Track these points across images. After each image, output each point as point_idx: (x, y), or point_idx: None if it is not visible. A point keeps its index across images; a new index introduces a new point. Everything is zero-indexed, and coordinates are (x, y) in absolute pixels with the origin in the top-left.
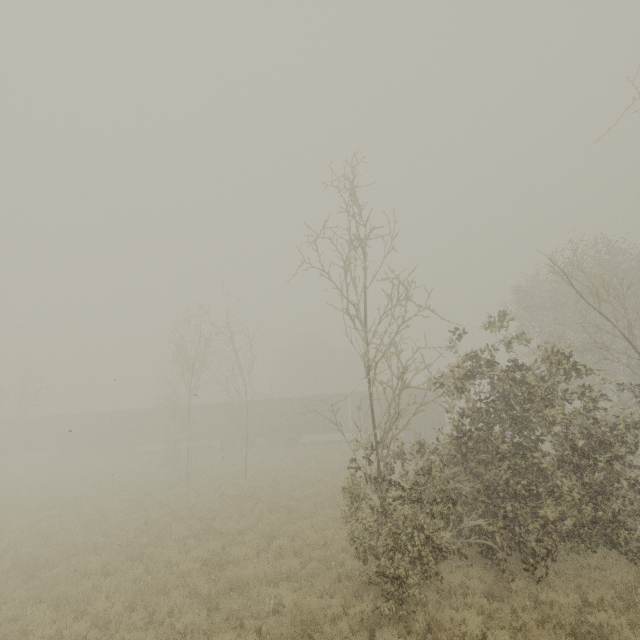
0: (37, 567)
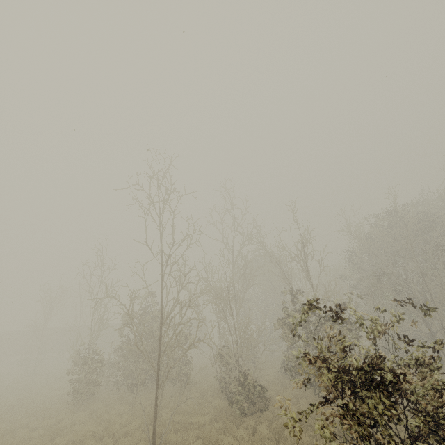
0: None
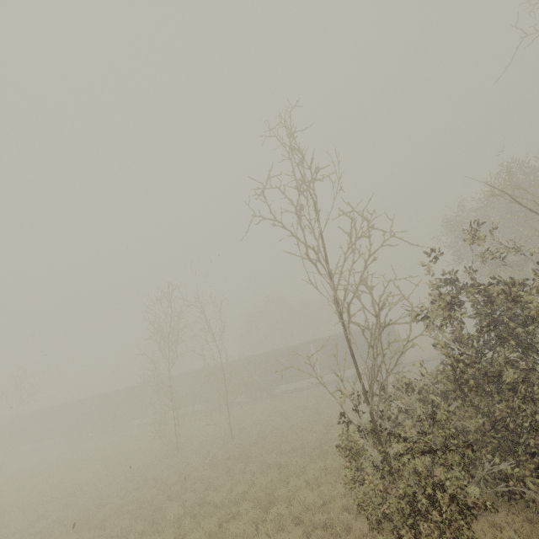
0: None
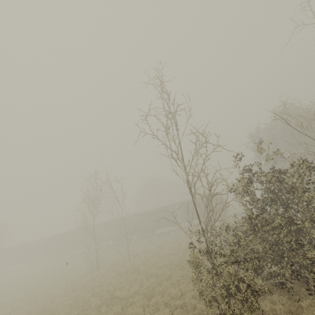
0: None
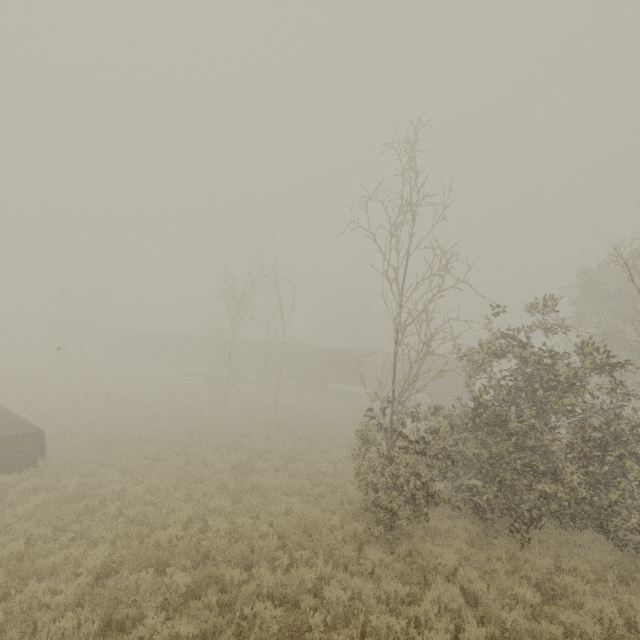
0: (107, 443)
